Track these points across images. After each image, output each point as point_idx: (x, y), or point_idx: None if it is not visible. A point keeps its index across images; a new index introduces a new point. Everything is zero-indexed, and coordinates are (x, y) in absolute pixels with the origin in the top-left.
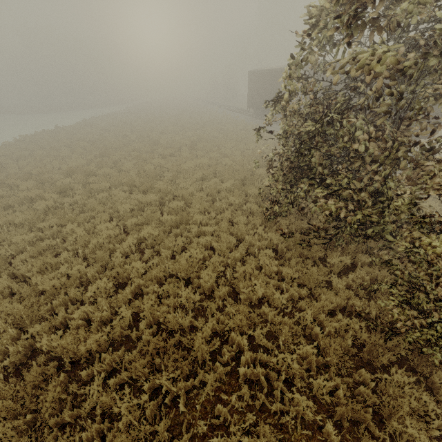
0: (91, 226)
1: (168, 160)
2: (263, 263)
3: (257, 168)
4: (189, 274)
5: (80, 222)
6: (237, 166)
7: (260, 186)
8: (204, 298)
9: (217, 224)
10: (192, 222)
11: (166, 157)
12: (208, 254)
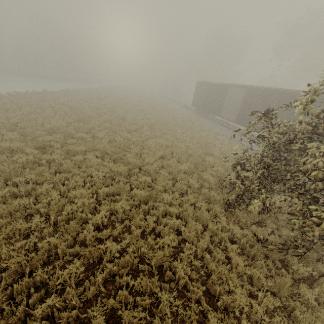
0: (65, 188)
1: (133, 135)
2: (235, 262)
3: (204, 154)
4: (161, 262)
5: (55, 182)
6: (189, 151)
7: (211, 172)
8: (177, 295)
9: (178, 203)
10: (159, 199)
11: (131, 132)
12: (176, 238)
